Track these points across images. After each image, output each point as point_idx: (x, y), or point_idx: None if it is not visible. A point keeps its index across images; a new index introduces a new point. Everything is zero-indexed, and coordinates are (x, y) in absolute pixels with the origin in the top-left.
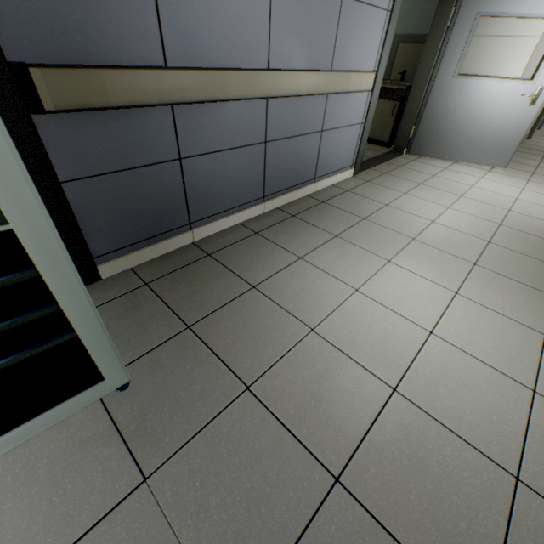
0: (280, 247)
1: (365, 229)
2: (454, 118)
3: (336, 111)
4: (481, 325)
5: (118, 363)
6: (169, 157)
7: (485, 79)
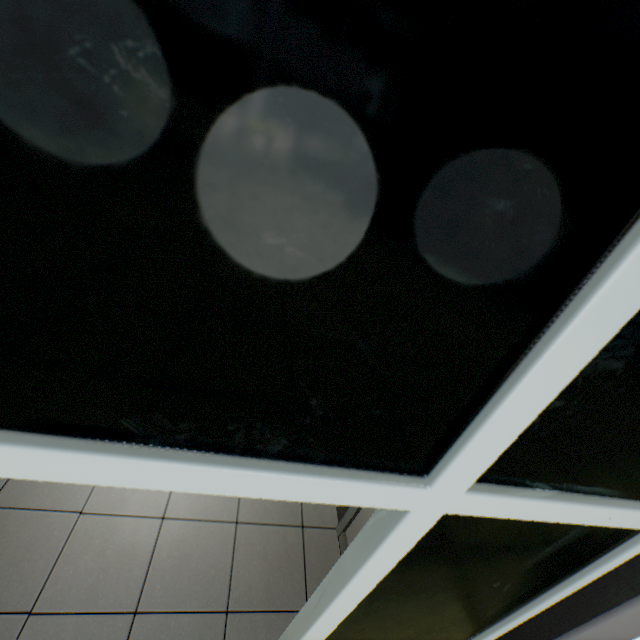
0: None
1: None
2: None
3: None
4: None
5: None
6: None
7: None
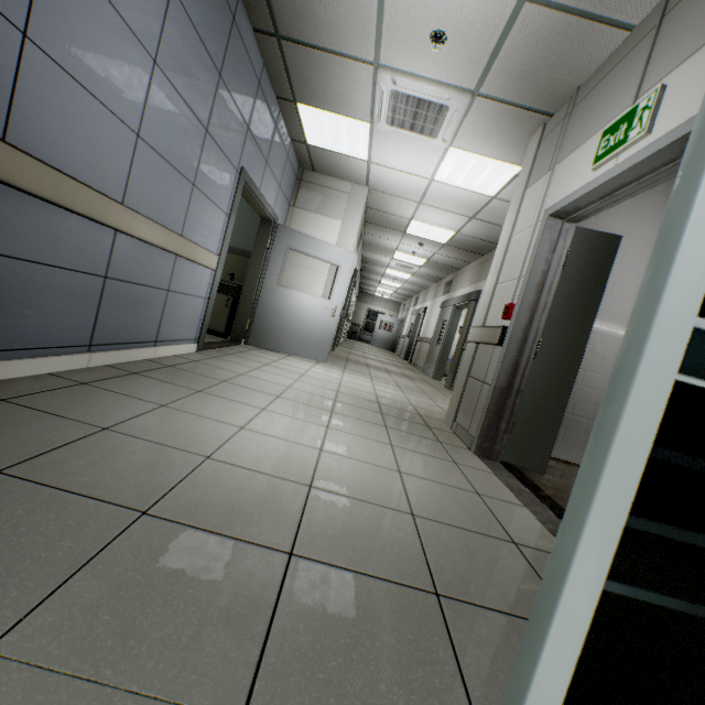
0: (131, 396)
1: (229, 388)
2: (283, 317)
3: (183, 276)
4: (353, 443)
5: None
6: None
7: (301, 292)
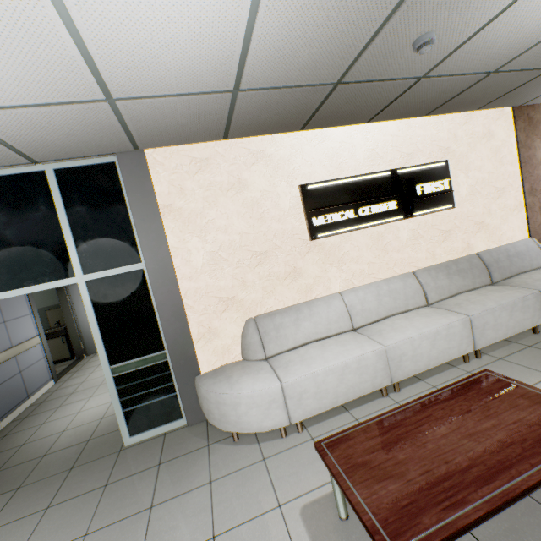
0: (28, 428)
1: (74, 396)
2: None
3: (25, 359)
4: None
5: None
6: None
7: None
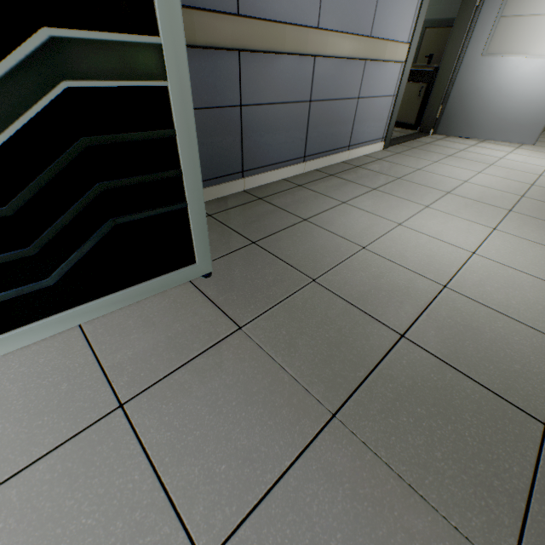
0: (324, 195)
1: (400, 185)
2: (482, 96)
3: (371, 80)
4: (520, 250)
5: (208, 248)
6: (232, 103)
7: (514, 56)
